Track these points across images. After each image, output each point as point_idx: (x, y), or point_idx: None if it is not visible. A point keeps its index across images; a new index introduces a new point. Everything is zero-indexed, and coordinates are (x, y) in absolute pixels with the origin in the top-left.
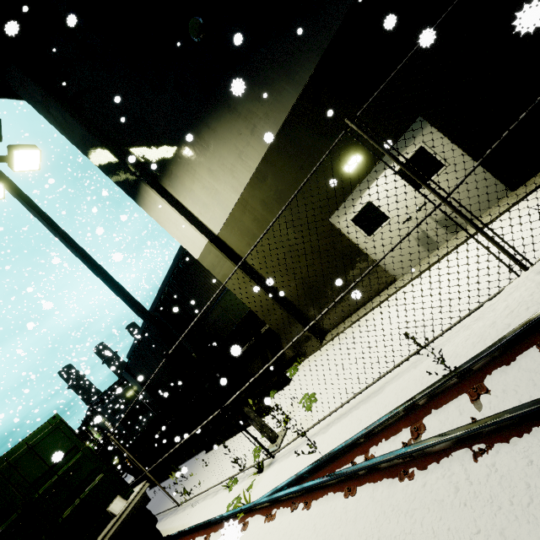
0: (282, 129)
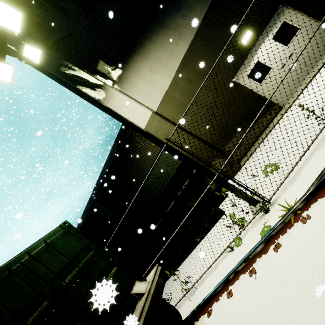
0: (198, 30)
